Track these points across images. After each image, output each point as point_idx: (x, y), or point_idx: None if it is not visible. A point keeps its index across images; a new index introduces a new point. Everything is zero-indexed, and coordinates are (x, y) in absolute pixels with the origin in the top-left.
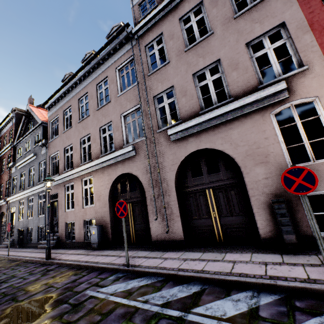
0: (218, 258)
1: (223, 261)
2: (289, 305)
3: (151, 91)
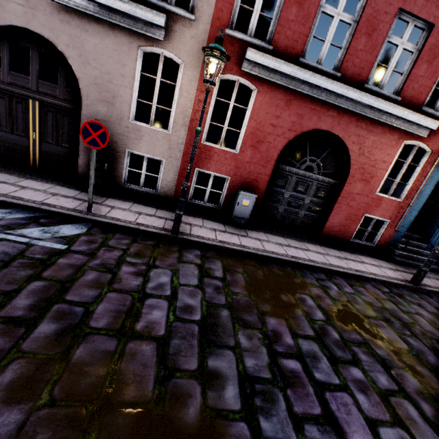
0: (10, 182)
1: (12, 185)
2: (34, 220)
3: None
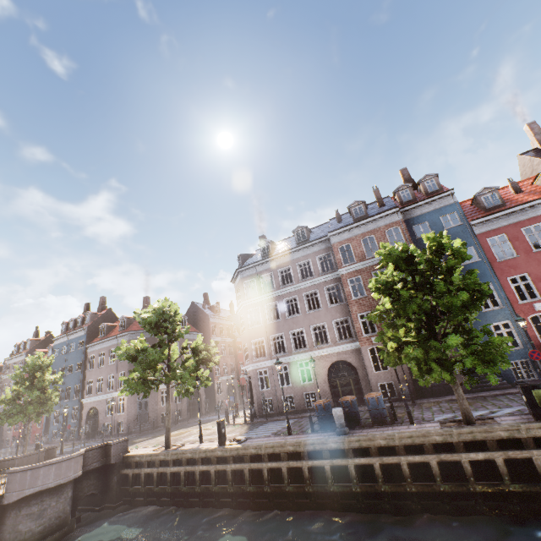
0: None
1: None
2: None
3: None
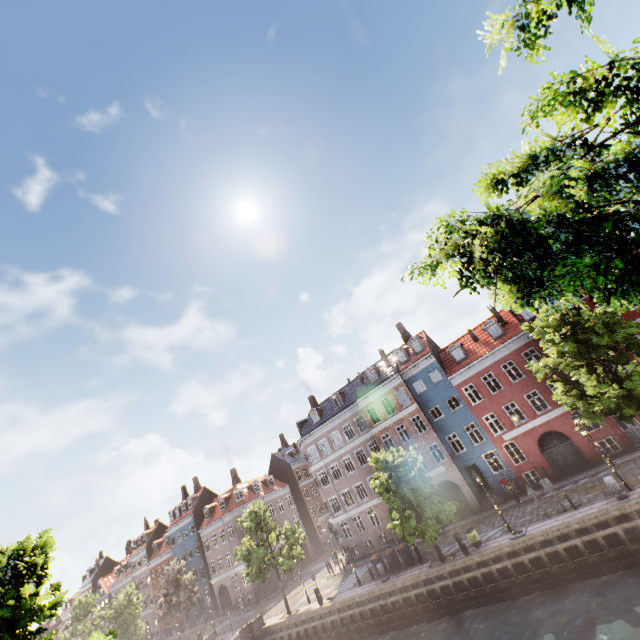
0: None
1: None
2: None
3: None
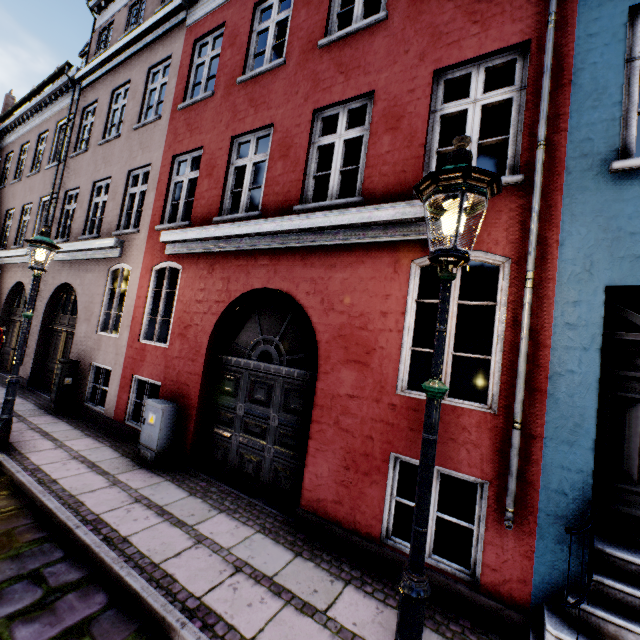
0: None
1: None
2: None
3: (66, 182)
